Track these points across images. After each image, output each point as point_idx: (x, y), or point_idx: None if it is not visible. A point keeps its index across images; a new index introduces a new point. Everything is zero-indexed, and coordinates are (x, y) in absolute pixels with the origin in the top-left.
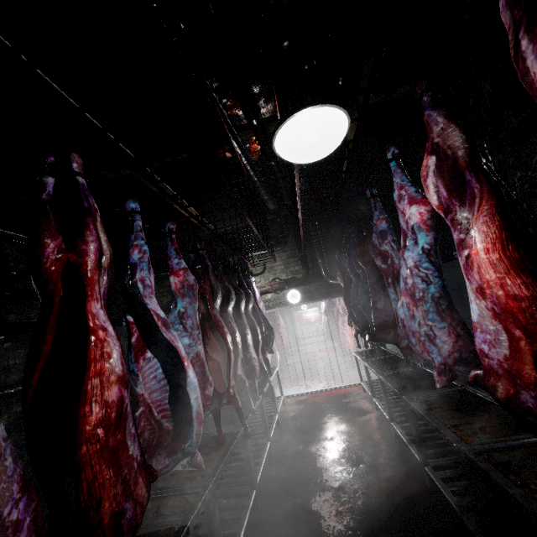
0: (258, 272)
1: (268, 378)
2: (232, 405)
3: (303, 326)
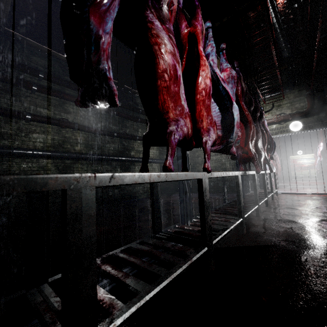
0: (266, 110)
1: (269, 166)
2: (249, 156)
3: (296, 169)
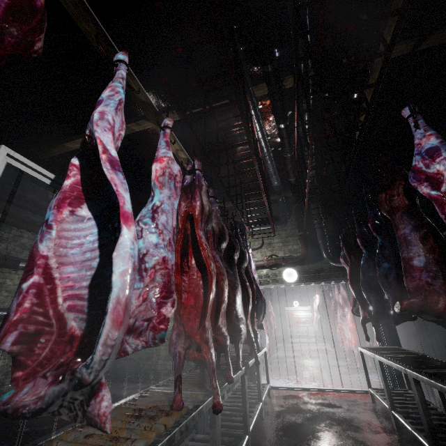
0: (255, 247)
1: (254, 350)
2: (203, 357)
3: (293, 324)
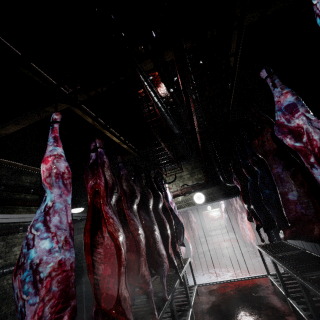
0: (170, 180)
1: (178, 273)
2: None
3: (210, 222)
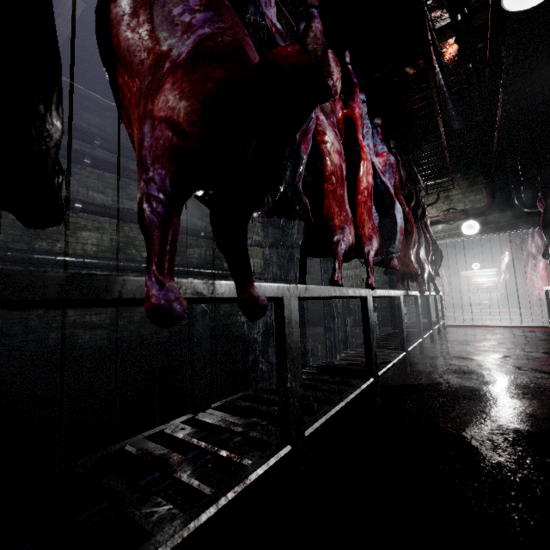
0: (429, 202)
1: (435, 285)
2: (410, 270)
3: (470, 292)
